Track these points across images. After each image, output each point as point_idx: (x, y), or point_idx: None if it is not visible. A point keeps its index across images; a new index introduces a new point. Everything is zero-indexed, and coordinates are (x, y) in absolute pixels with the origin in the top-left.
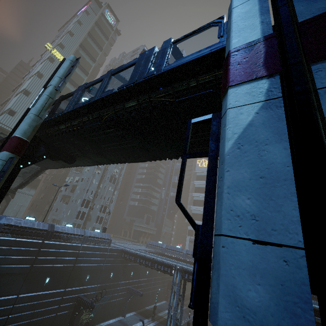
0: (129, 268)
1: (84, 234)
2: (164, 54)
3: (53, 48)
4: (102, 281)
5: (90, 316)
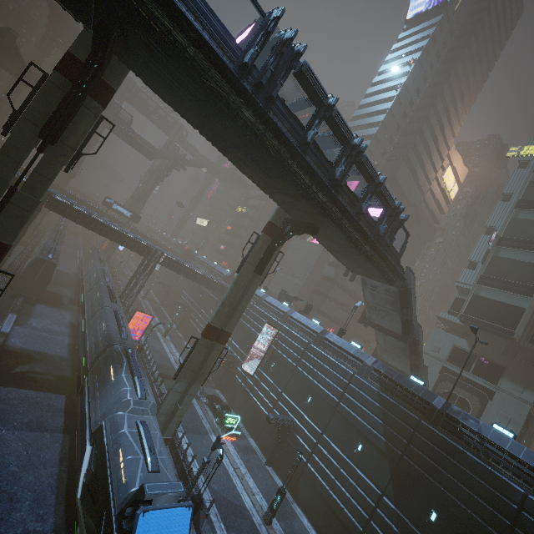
0: None
1: None
2: None
3: None
4: None
5: None
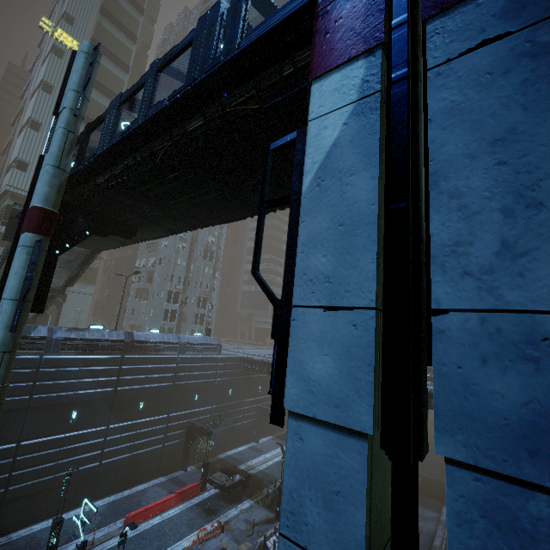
0: (255, 381)
1: (179, 340)
2: (237, 15)
3: (55, 26)
4: (218, 402)
5: (211, 445)
